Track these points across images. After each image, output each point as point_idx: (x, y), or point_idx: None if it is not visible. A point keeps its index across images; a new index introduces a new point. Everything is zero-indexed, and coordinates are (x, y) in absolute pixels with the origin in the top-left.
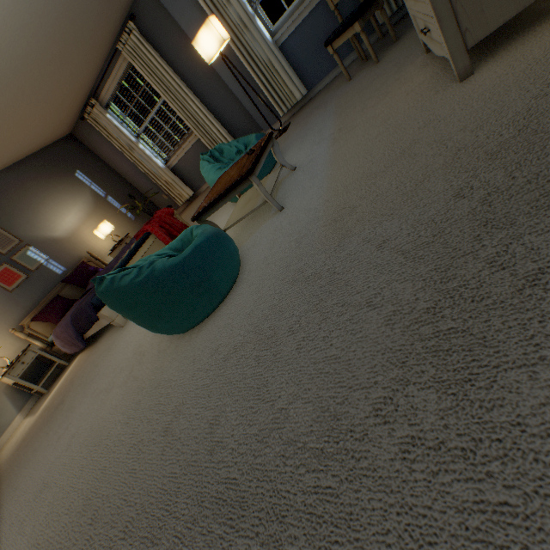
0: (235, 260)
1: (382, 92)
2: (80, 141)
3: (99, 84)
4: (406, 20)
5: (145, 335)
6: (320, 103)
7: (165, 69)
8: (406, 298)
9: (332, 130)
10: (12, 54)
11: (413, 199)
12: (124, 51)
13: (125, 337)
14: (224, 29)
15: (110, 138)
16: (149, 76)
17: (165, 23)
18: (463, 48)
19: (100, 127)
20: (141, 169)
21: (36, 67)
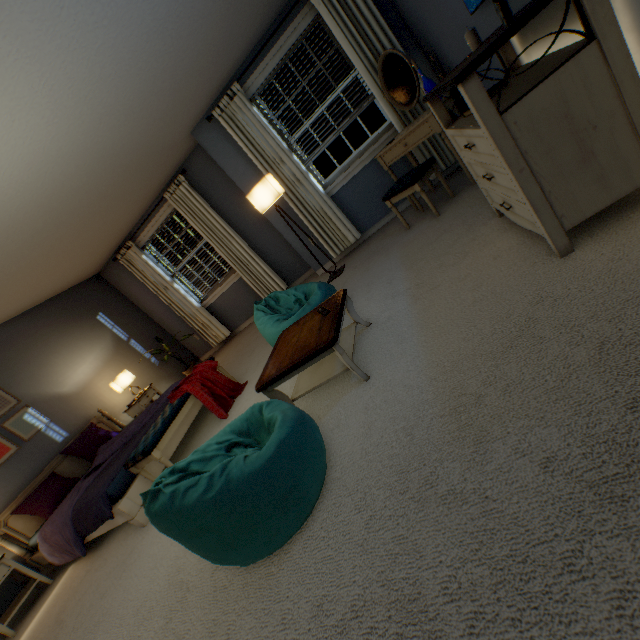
0: (323, 453)
1: (459, 250)
2: (107, 281)
3: (139, 228)
4: (456, 177)
5: (186, 550)
6: (378, 248)
7: (211, 214)
8: (630, 569)
9: (406, 283)
10: (61, 210)
11: (567, 401)
12: (171, 199)
13: (151, 546)
14: (279, 185)
15: (142, 278)
16: (193, 221)
17: (215, 176)
18: (561, 230)
19: (133, 267)
20: (173, 309)
21: (81, 219)
